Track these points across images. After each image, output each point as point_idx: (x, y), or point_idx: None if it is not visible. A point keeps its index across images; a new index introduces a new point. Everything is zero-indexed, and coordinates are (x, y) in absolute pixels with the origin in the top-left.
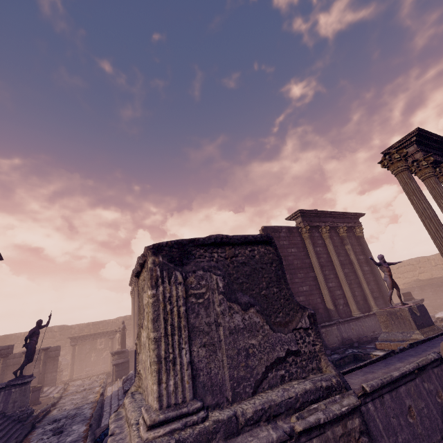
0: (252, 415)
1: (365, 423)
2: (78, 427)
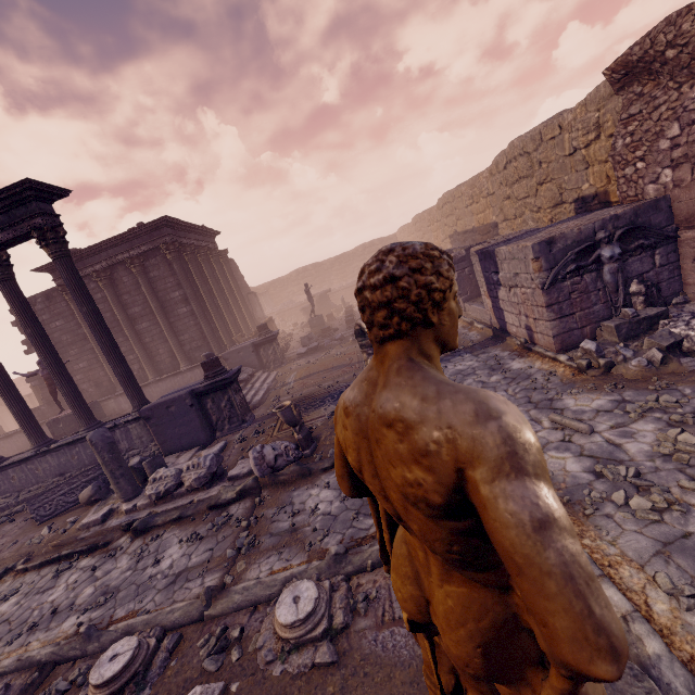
0: None
1: None
2: None
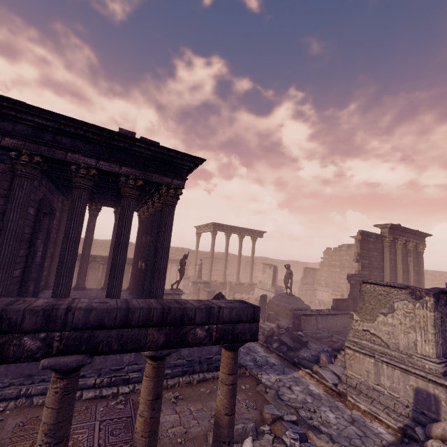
0: None
1: None
2: None
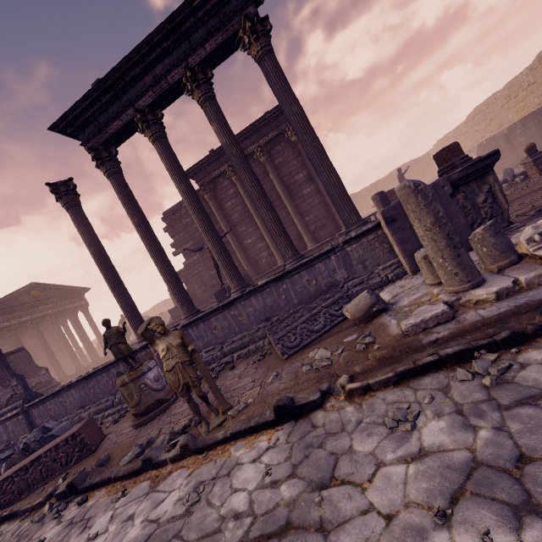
0: None
1: (25, 416)
2: None
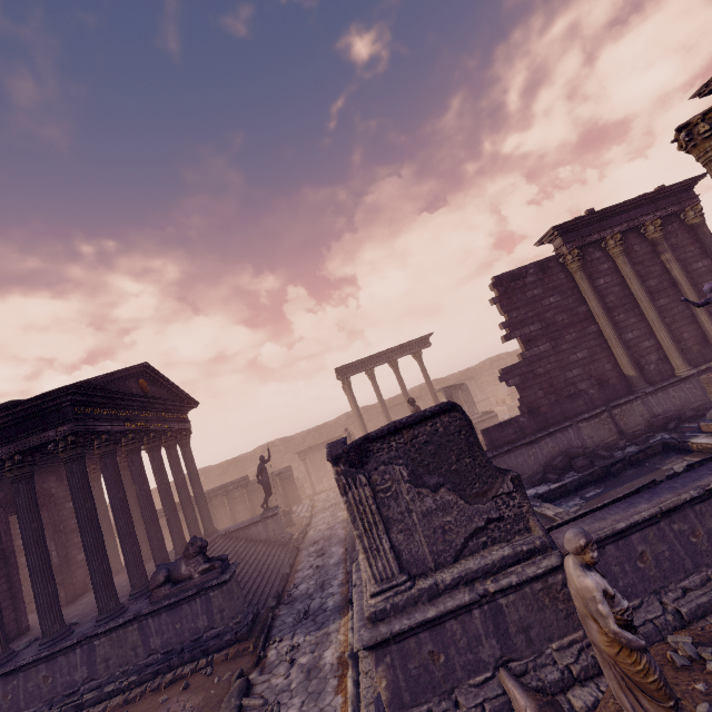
0: (451, 582)
1: None
2: (336, 549)
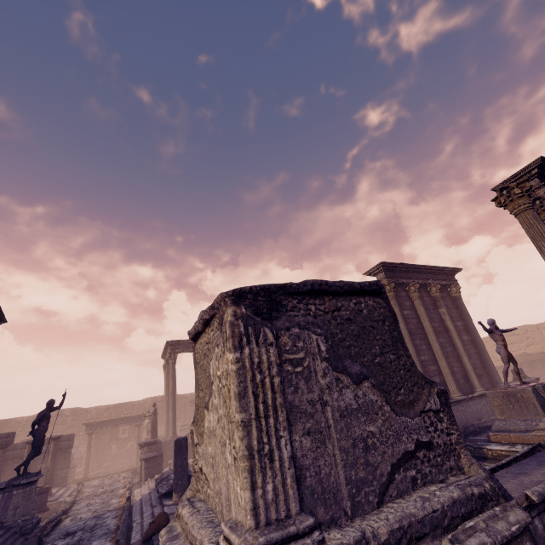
0: (388, 538)
1: None
2: (100, 543)
